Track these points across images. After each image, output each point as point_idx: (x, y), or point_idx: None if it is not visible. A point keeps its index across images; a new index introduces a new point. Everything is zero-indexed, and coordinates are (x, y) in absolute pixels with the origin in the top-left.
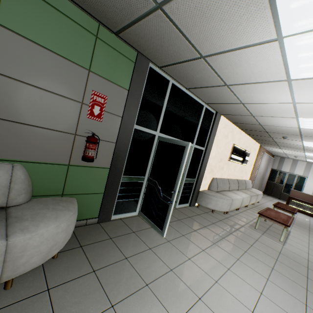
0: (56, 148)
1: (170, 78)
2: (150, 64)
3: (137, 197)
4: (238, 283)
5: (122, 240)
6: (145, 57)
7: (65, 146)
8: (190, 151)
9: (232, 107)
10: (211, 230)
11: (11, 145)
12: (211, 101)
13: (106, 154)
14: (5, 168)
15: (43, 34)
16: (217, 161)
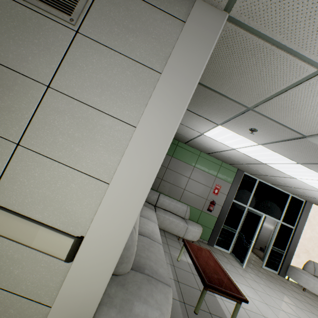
0: (199, 203)
1: (257, 178)
2: (244, 172)
3: (230, 241)
4: (285, 306)
5: (218, 255)
6: (241, 170)
7: (202, 203)
8: (277, 225)
9: (313, 199)
10: (288, 290)
11: (188, 199)
12: (292, 192)
13: (217, 210)
14: (186, 206)
15: (204, 167)
16: (314, 245)
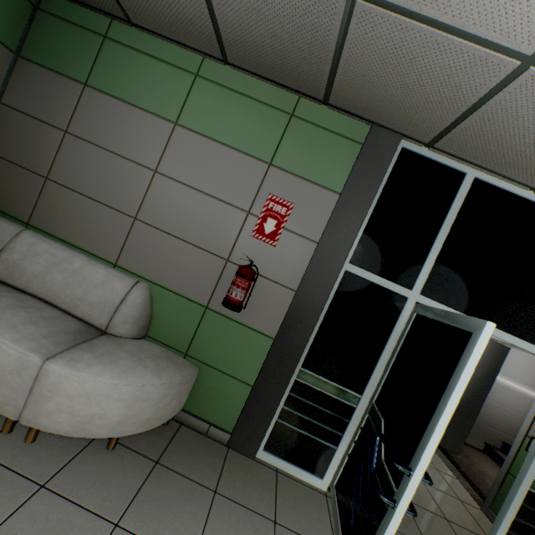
0: (196, 276)
1: (469, 167)
2: (403, 143)
3: (331, 441)
4: None
5: (231, 515)
6: (389, 131)
7: (209, 275)
8: None
9: None
10: None
11: (150, 258)
12: None
13: (272, 309)
14: (126, 283)
15: (219, 126)
16: None
